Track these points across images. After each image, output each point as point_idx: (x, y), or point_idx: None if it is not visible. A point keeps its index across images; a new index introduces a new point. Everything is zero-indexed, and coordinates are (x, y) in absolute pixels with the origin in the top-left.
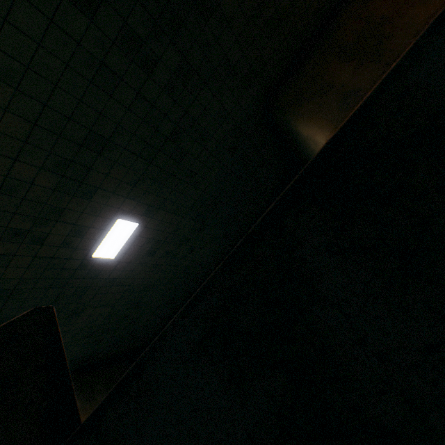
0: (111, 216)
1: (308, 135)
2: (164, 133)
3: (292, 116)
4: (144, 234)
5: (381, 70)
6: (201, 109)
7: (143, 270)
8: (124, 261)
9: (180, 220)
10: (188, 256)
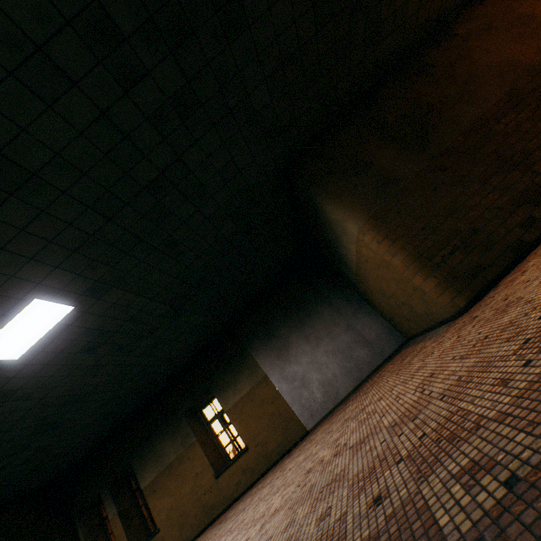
0: (22, 294)
1: (337, 219)
2: (139, 181)
3: (320, 191)
4: (82, 322)
5: (426, 163)
6: (203, 158)
7: (72, 373)
8: (36, 363)
9: (146, 302)
10: (150, 351)
